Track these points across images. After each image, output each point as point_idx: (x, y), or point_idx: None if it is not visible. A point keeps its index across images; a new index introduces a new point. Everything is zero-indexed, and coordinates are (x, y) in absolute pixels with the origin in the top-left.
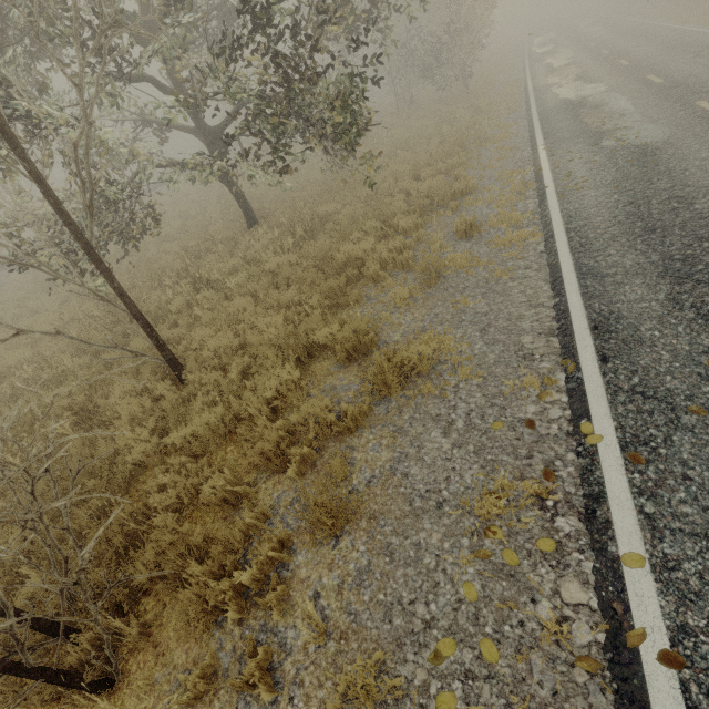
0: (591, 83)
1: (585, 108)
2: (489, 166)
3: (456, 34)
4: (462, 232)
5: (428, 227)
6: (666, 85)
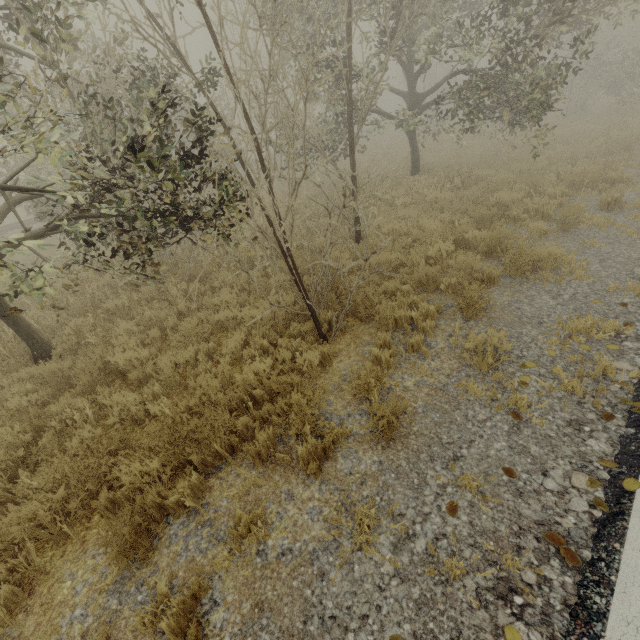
0: None
1: None
2: None
3: None
4: (605, 203)
5: (571, 199)
6: None
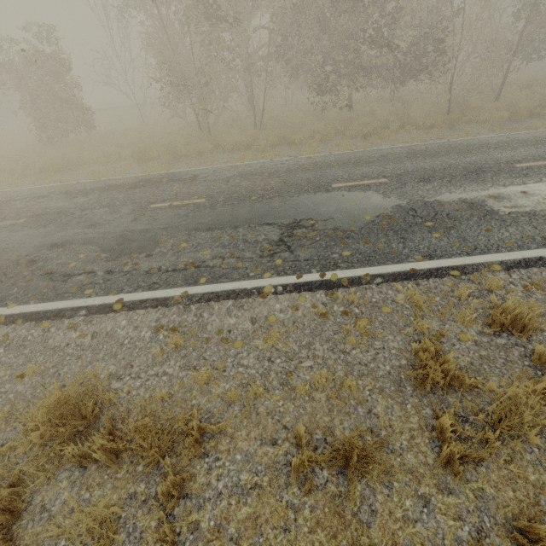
0: None
1: None
2: None
3: None
4: None
5: None
6: None
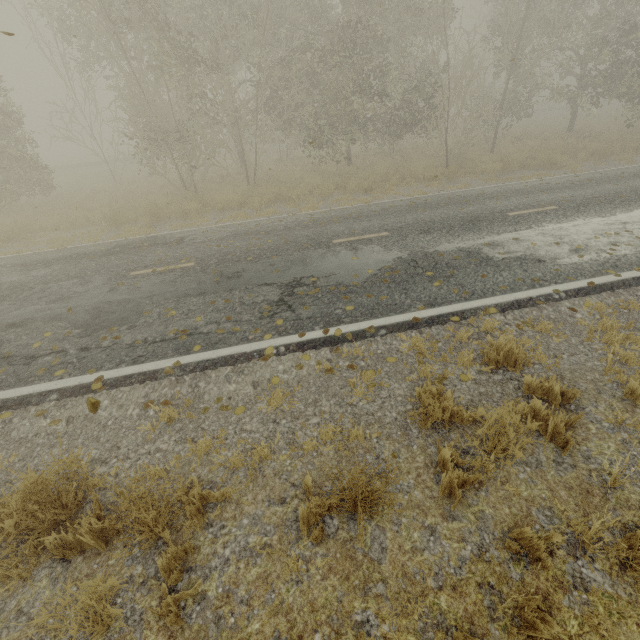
0: None
1: None
2: None
3: None
4: None
5: None
6: None
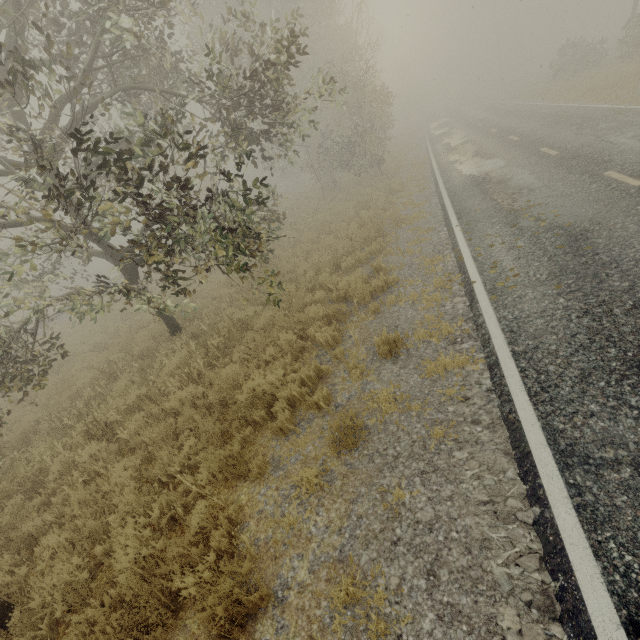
0: (489, 159)
1: (490, 183)
2: (407, 252)
3: (363, 132)
4: (385, 352)
5: (348, 337)
6: (563, 157)
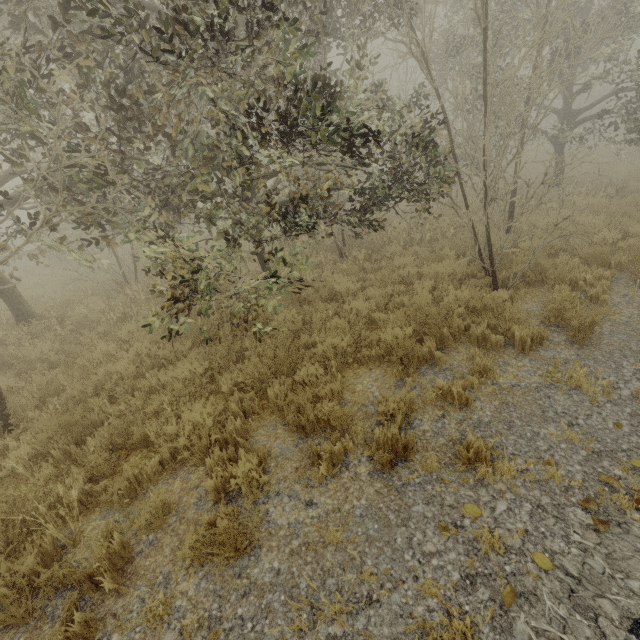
0: None
1: None
2: None
3: None
4: None
5: None
6: None
